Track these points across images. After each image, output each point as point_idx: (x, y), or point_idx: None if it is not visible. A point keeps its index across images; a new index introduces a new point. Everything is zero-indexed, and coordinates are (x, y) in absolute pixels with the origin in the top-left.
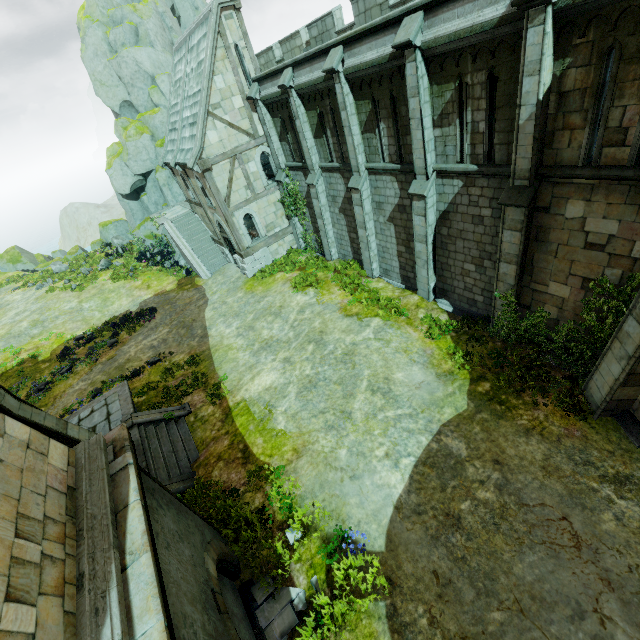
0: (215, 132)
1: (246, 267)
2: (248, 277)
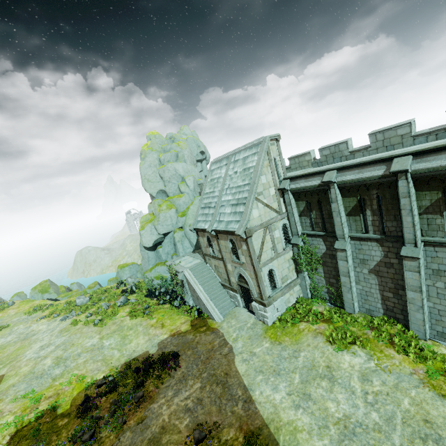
0: (257, 210)
1: (268, 315)
2: (268, 325)
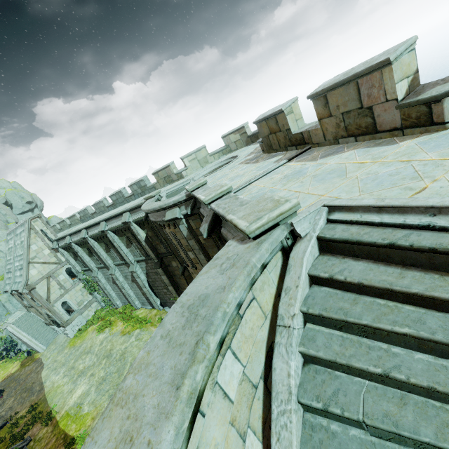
0: (35, 269)
1: (68, 332)
2: (71, 338)
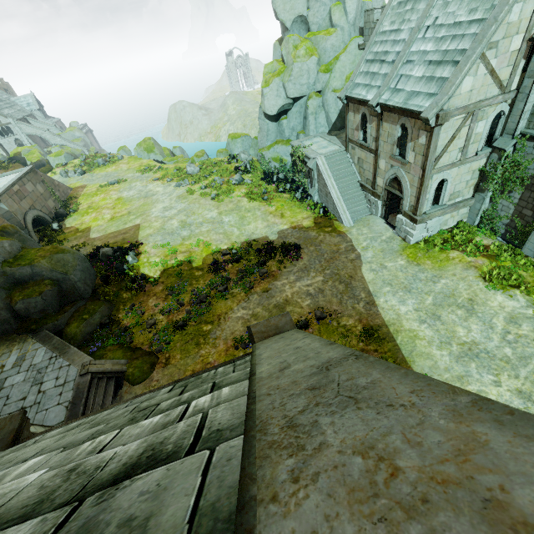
0: (472, 79)
1: (414, 234)
2: (409, 243)
